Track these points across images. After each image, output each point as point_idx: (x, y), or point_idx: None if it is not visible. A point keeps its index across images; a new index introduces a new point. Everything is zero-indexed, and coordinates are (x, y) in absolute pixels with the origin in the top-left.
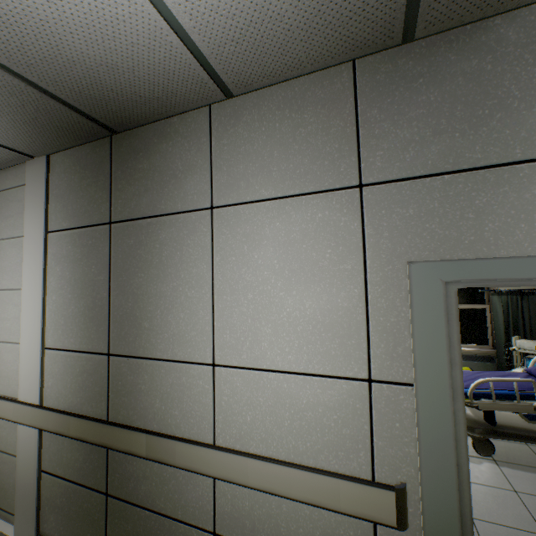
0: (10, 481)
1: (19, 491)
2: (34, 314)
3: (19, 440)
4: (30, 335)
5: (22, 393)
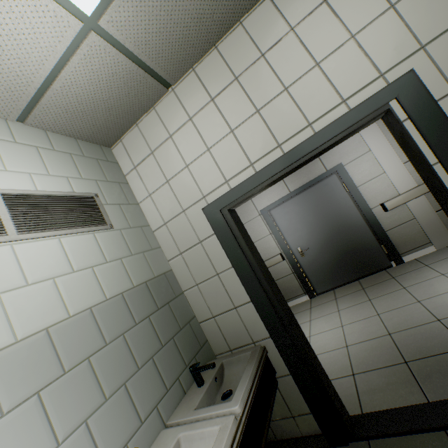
0: (414, 232)
1: (427, 229)
2: (388, 154)
3: (412, 209)
4: (390, 164)
5: (400, 190)
